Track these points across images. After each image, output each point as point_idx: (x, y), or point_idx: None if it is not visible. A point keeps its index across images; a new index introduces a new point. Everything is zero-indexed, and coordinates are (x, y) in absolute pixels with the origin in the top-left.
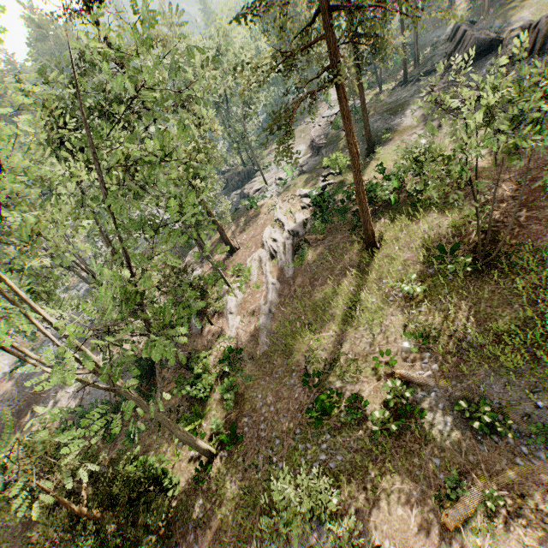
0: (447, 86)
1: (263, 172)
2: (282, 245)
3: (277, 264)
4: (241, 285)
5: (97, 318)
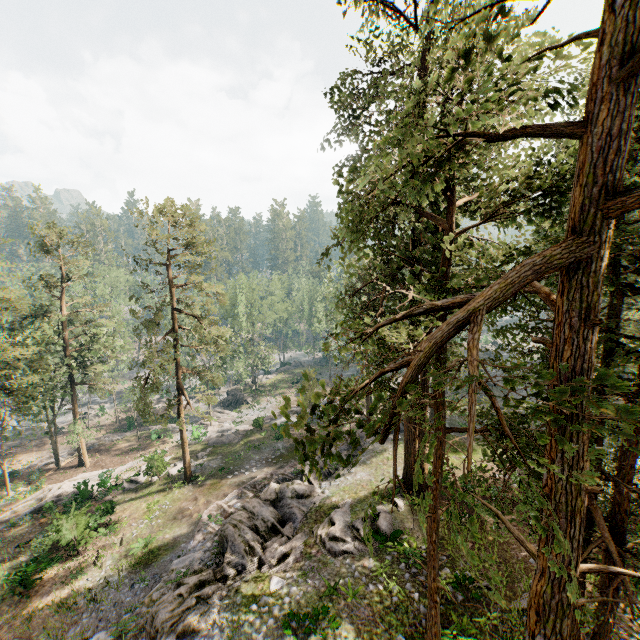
0: (265, 481)
1: (236, 410)
2: (50, 496)
3: (28, 509)
4: (0, 501)
5: (43, 430)
